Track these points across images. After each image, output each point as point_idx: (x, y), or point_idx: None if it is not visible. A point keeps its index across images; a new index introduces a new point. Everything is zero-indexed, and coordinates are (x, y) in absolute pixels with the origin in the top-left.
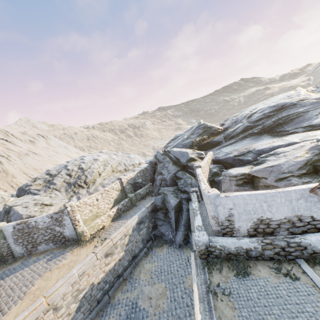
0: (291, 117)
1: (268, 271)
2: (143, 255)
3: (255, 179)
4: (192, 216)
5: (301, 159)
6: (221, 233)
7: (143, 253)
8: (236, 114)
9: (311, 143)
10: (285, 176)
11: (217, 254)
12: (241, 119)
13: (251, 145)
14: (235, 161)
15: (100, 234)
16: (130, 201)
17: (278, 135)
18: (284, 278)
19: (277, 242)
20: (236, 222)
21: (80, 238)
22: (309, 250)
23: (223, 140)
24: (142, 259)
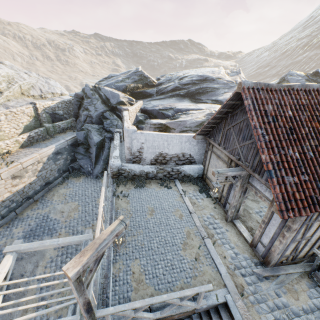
0: (208, 90)
1: (156, 185)
2: (58, 183)
3: (168, 129)
4: (112, 151)
5: (199, 120)
6: (132, 161)
7: (58, 181)
8: (172, 73)
9: (209, 111)
10: (186, 129)
11: (125, 175)
12: (175, 79)
13: (174, 103)
14: (159, 114)
15: (4, 157)
16: (46, 131)
17: (195, 102)
18: (164, 188)
19: (166, 168)
20: (144, 153)
21: None
22: (183, 174)
23: (155, 93)
24: (56, 186)
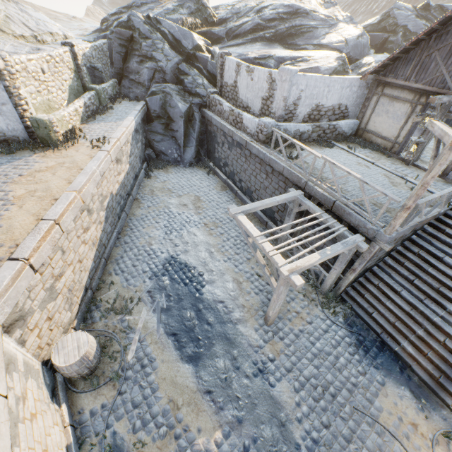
0: (303, 30)
1: (315, 147)
2: (144, 177)
3: None
4: (221, 120)
5: (332, 66)
6: (283, 120)
7: (142, 175)
8: (230, 3)
9: (335, 55)
10: None
11: (277, 139)
12: (247, 12)
13: (269, 50)
14: None
15: (84, 133)
16: (97, 98)
17: (290, 49)
18: (325, 148)
19: (323, 125)
20: (299, 107)
21: (49, 135)
22: (337, 132)
23: (225, 36)
24: (144, 181)
